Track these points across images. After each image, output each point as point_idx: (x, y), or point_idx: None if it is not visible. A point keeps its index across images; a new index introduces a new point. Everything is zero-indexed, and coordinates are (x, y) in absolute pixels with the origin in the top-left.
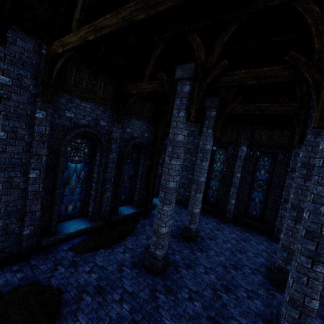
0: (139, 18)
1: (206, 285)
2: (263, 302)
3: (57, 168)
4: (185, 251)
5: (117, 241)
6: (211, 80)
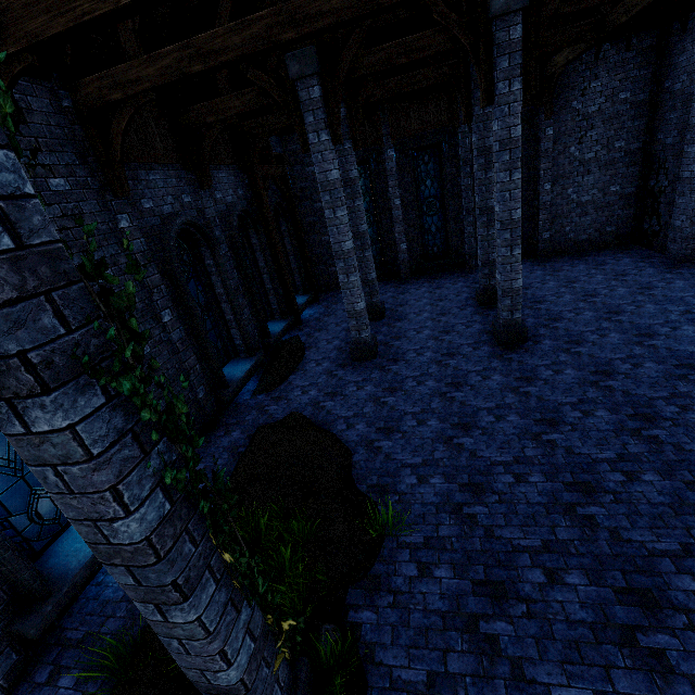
0: (288, 39)
1: (425, 340)
2: (481, 323)
3: (184, 296)
4: (382, 330)
5: (298, 362)
6: (347, 69)
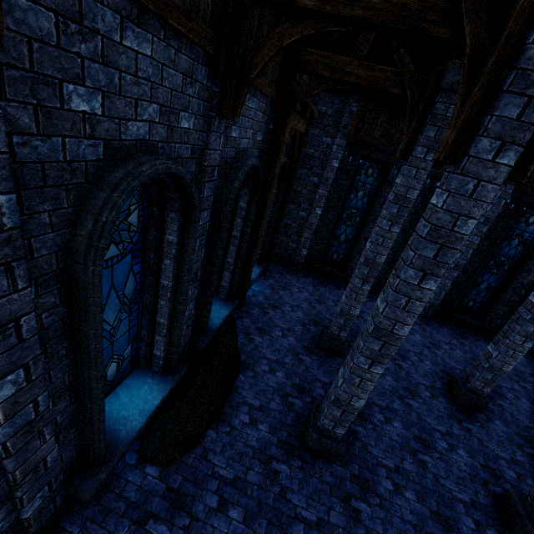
0: None
1: (399, 448)
2: (466, 449)
3: (84, 327)
4: None
5: (226, 397)
6: None
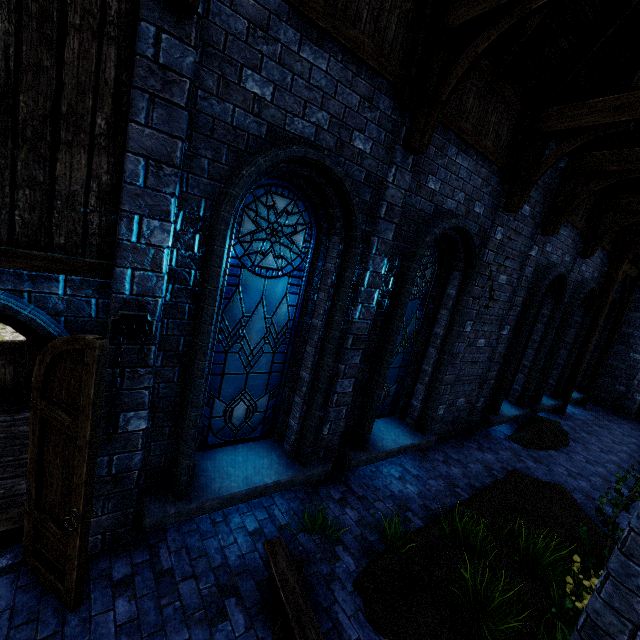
0: None
1: None
2: None
3: (524, 324)
4: None
5: (561, 444)
6: None
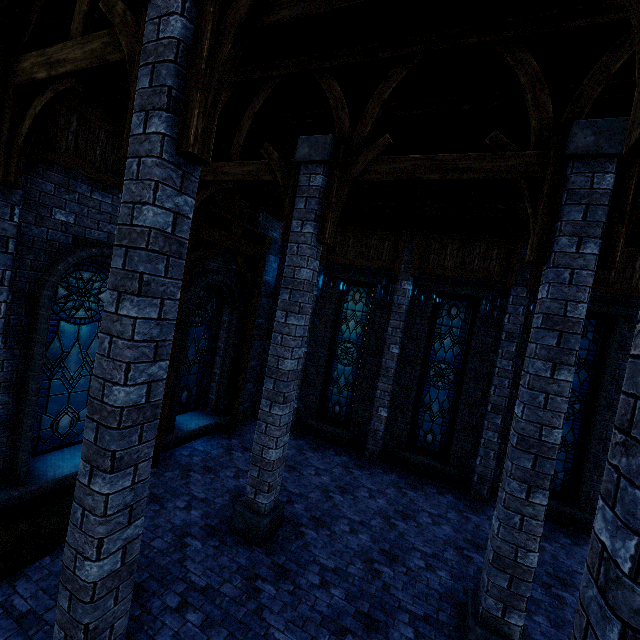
0: None
1: None
2: None
3: None
4: (227, 587)
5: None
6: None
